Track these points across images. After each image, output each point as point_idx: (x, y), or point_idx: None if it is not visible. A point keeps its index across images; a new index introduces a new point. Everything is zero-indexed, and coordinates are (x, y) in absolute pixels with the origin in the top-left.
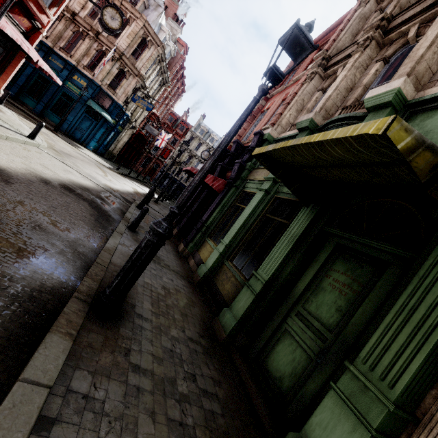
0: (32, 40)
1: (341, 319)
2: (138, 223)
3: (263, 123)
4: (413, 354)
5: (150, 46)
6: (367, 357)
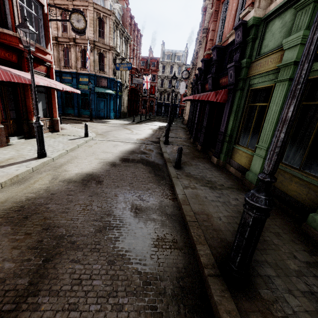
0: (52, 76)
1: None
2: (180, 161)
3: (232, 12)
4: None
5: (105, 21)
6: None
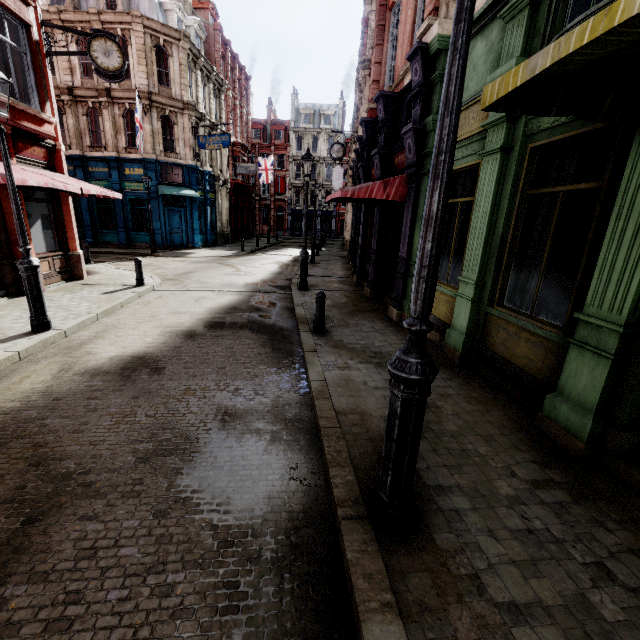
0: (59, 168)
1: None
2: (322, 320)
3: (407, 26)
4: None
5: (170, 52)
6: None
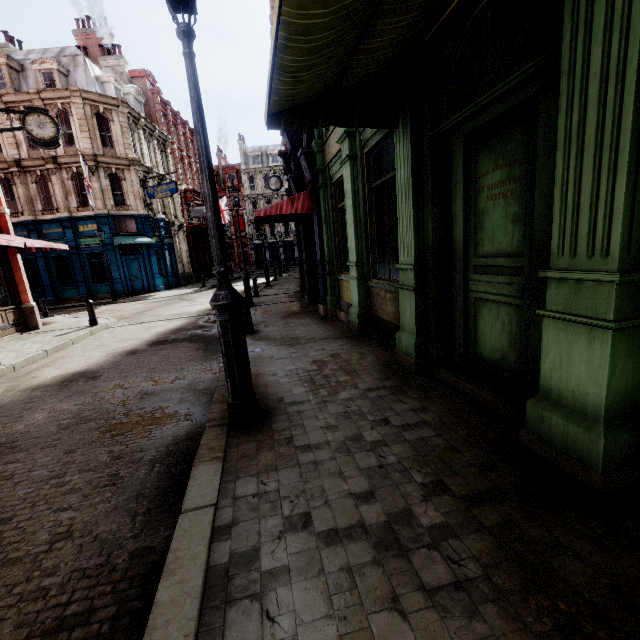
0: (5, 229)
1: (525, 229)
2: (250, 321)
3: None
4: (610, 188)
5: (110, 117)
6: (561, 245)
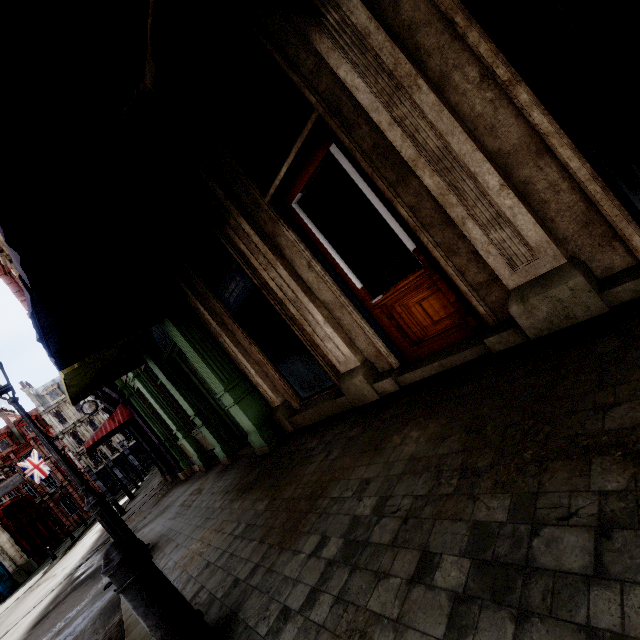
0: None
1: None
2: None
3: None
4: (207, 370)
5: None
6: (214, 387)
